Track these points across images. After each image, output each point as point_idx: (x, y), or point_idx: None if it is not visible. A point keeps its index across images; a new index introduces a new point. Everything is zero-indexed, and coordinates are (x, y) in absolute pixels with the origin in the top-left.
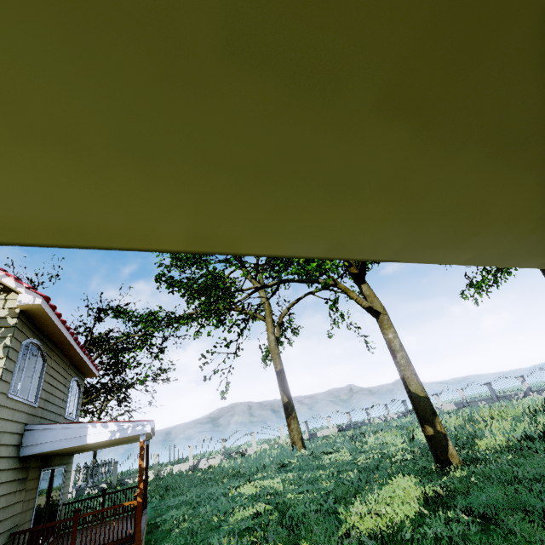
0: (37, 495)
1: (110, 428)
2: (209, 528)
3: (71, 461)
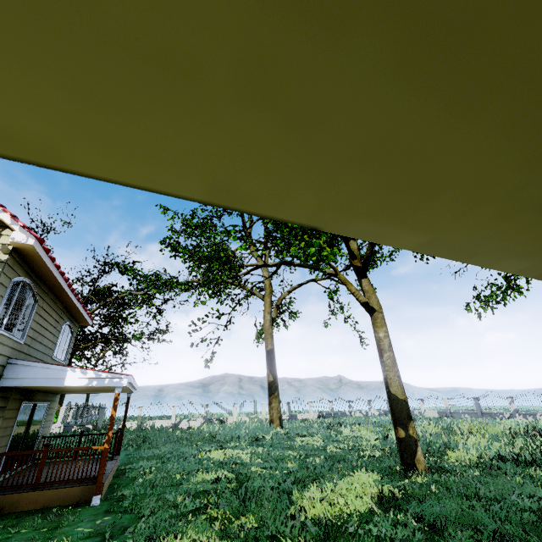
0: (16, 424)
1: (88, 375)
2: (170, 484)
3: (55, 399)
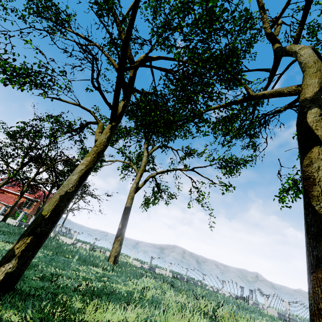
0: None
1: None
2: None
3: None
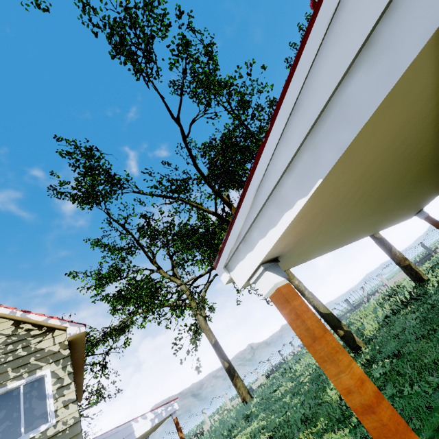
0: None
1: (149, 418)
2: None
3: None
